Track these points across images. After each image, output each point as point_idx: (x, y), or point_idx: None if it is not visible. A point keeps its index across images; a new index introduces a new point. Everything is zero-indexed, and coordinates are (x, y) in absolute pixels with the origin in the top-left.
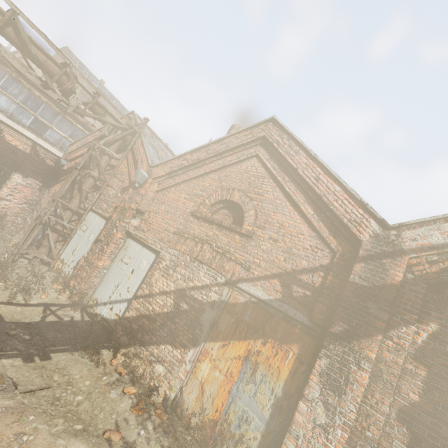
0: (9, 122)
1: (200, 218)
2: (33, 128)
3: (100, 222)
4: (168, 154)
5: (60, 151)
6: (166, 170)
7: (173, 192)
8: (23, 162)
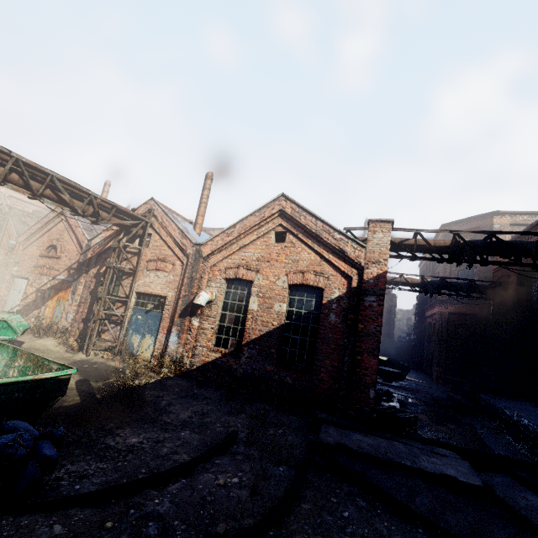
0: None
1: (43, 257)
2: None
3: None
4: None
5: None
6: (24, 237)
7: (31, 248)
8: None
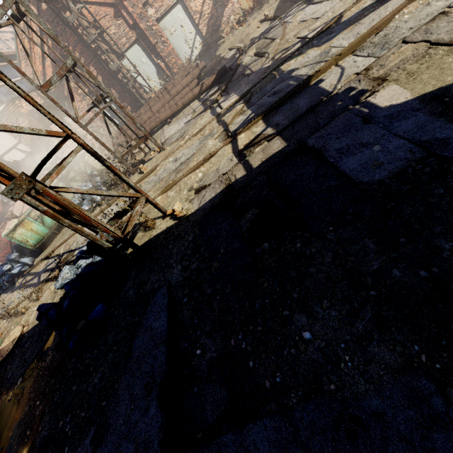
0: None
1: None
2: None
3: (135, 50)
4: None
5: None
6: None
7: None
8: (54, 108)
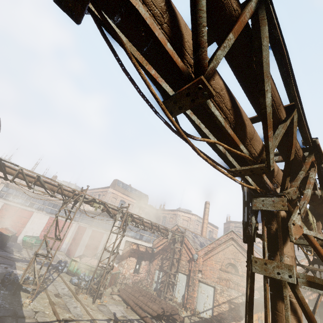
0: (135, 240)
1: (223, 271)
2: (140, 238)
3: (184, 277)
4: (190, 233)
5: (147, 243)
6: (203, 252)
7: (209, 261)
8: (144, 255)
